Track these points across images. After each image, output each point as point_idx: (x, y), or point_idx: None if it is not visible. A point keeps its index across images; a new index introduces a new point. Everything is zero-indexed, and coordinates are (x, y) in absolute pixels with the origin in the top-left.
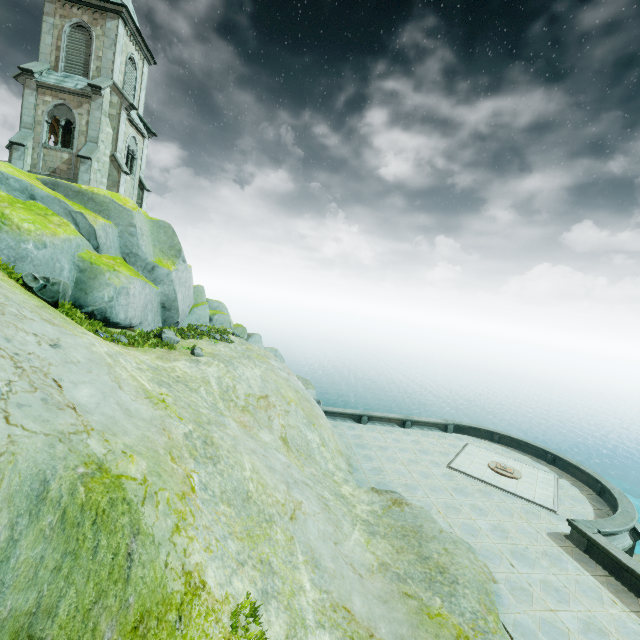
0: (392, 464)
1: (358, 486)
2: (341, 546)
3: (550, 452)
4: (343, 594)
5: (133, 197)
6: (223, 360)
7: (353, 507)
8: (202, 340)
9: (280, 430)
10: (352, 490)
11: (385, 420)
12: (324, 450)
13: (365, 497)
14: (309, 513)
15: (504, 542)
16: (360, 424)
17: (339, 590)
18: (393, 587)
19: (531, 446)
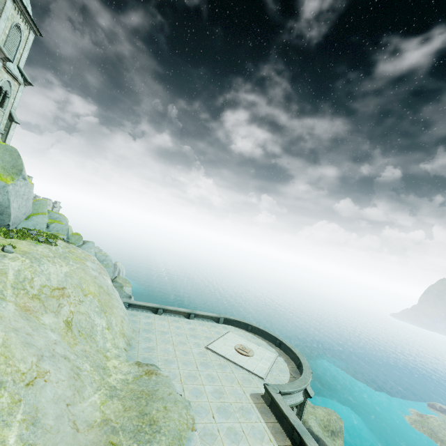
0: (164, 344)
1: (127, 360)
2: (73, 407)
3: (278, 339)
4: (48, 445)
5: (1, 125)
6: (32, 257)
7: (108, 376)
8: (25, 241)
9: (67, 315)
10: (118, 363)
11: (176, 312)
12: (107, 332)
13: (126, 369)
14: (52, 380)
15: (217, 401)
16: (156, 315)
17: (46, 443)
18: (103, 438)
19: (269, 334)
